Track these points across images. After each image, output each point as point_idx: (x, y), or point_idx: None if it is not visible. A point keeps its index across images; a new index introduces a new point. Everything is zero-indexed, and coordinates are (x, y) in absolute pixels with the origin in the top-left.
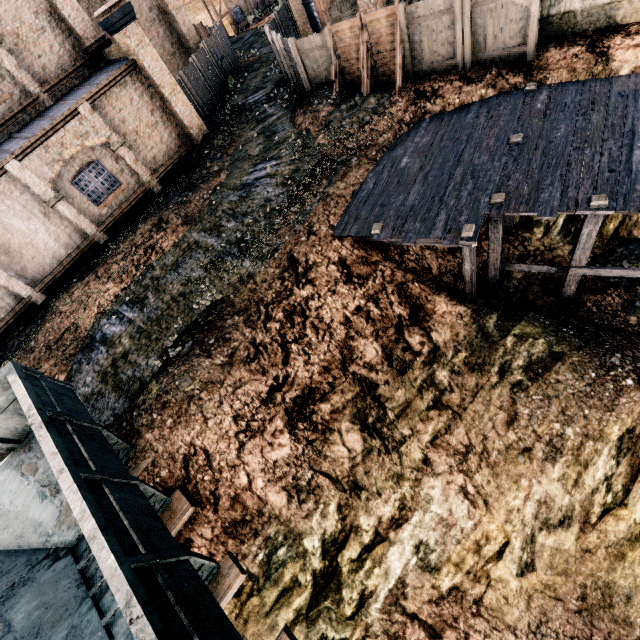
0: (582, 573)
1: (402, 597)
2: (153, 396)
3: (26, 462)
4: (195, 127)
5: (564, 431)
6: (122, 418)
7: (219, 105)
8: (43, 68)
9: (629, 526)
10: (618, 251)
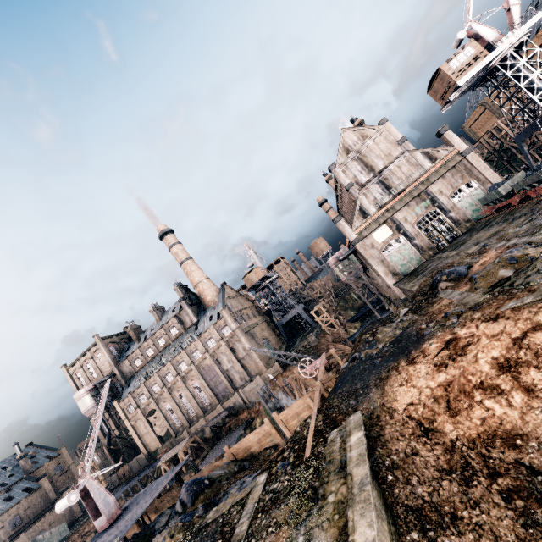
0: None
1: None
2: None
3: None
4: (78, 512)
5: None
6: None
7: None
8: (36, 511)
9: None
10: None
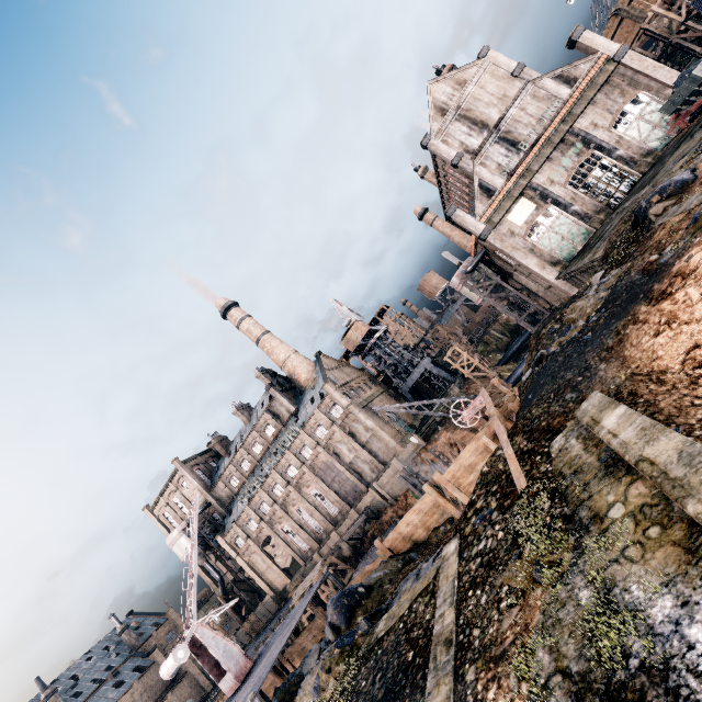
0: None
1: None
2: None
3: None
4: (207, 685)
5: None
6: None
7: None
8: (156, 694)
9: None
10: None
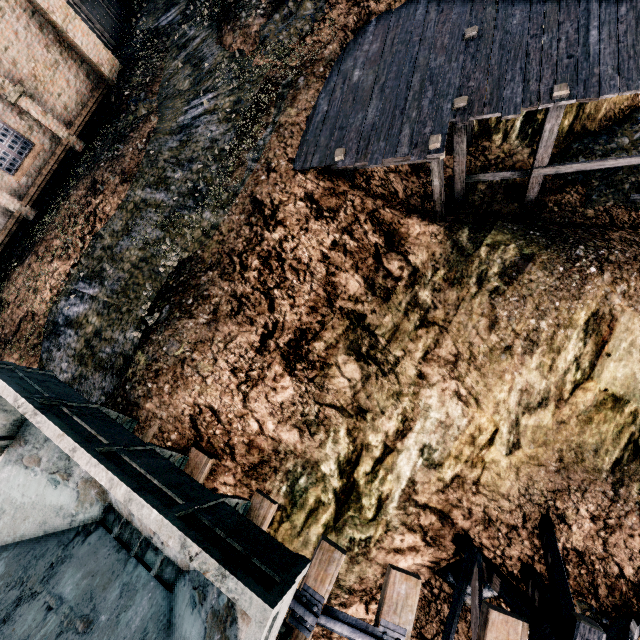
0: (559, 441)
1: (413, 493)
2: (142, 367)
3: (26, 455)
4: (105, 63)
5: (539, 325)
6: (115, 395)
7: (126, 33)
8: None
9: (595, 395)
10: (574, 147)
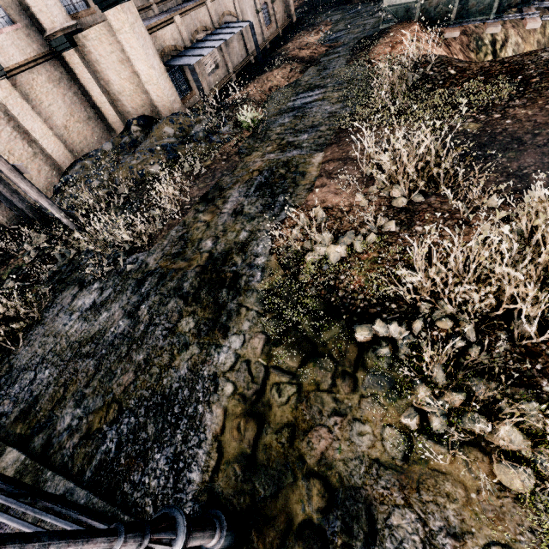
0: None
1: None
2: None
3: None
4: (292, 11)
5: None
6: None
7: None
8: None
9: None
10: None
